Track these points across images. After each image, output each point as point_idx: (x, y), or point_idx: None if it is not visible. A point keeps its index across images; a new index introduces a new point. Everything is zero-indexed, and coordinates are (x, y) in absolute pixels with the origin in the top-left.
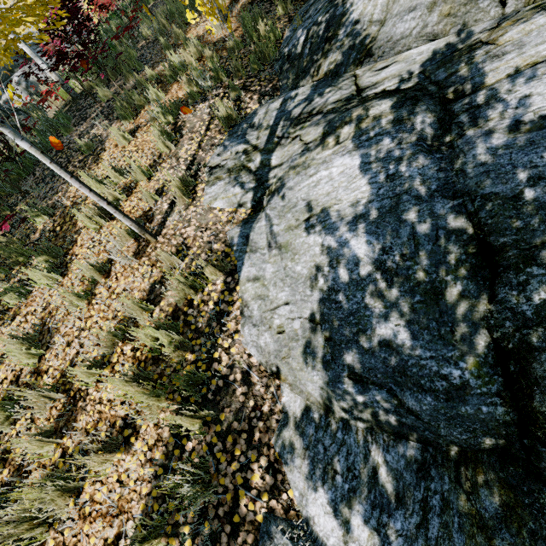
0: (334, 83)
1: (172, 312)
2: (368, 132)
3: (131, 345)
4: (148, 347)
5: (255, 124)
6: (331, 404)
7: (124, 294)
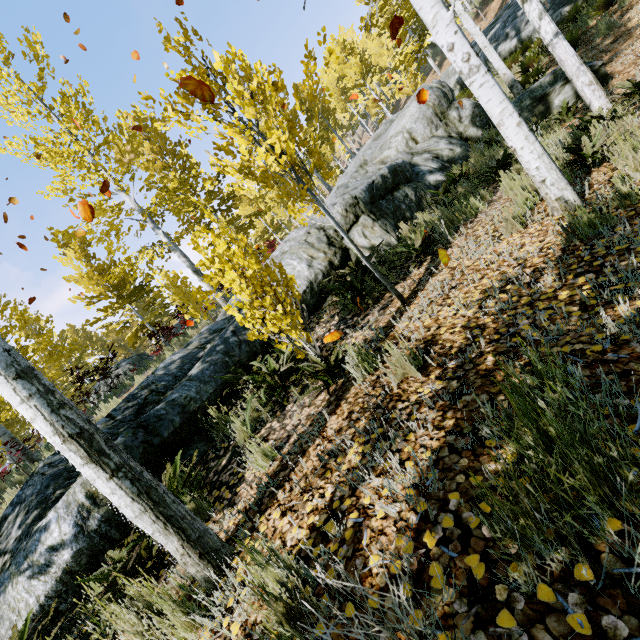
0: None
1: None
2: None
3: None
4: None
5: None
6: None
7: None
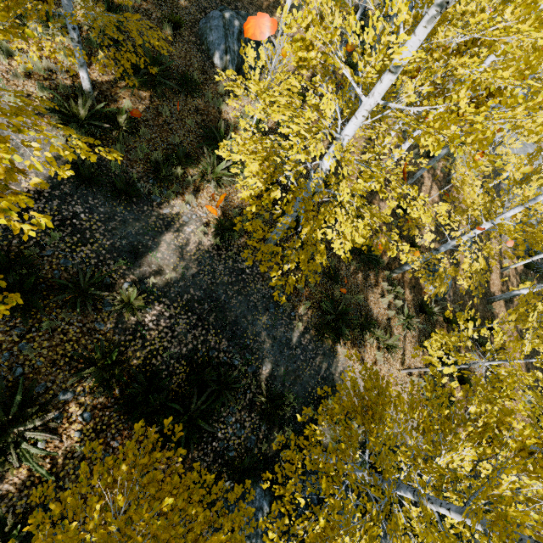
0: None
1: None
2: None
3: None
4: None
5: None
6: None
7: None
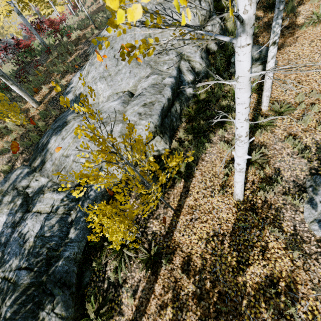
0: (30, 175)
1: None
2: (12, 210)
3: None
4: None
5: (10, 178)
6: None
7: None
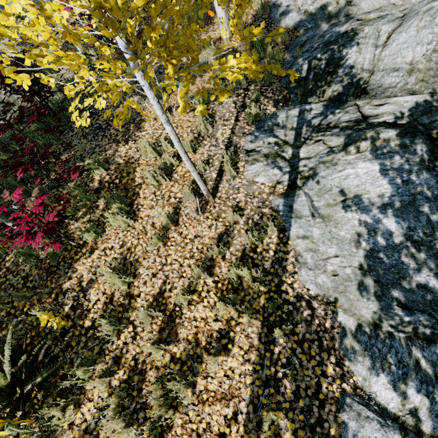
0: (341, 107)
1: (241, 256)
2: (381, 149)
3: (212, 279)
4: (227, 280)
5: (279, 124)
6: (380, 322)
7: (196, 240)
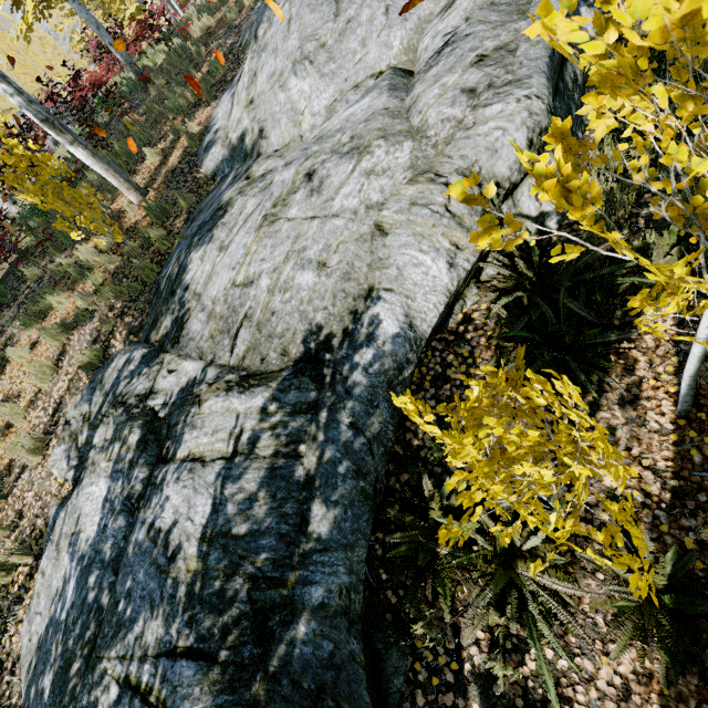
0: (152, 363)
1: None
2: (120, 462)
3: None
4: None
5: (104, 380)
6: None
7: None
